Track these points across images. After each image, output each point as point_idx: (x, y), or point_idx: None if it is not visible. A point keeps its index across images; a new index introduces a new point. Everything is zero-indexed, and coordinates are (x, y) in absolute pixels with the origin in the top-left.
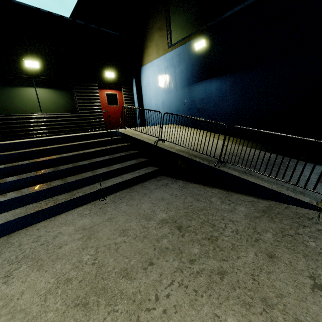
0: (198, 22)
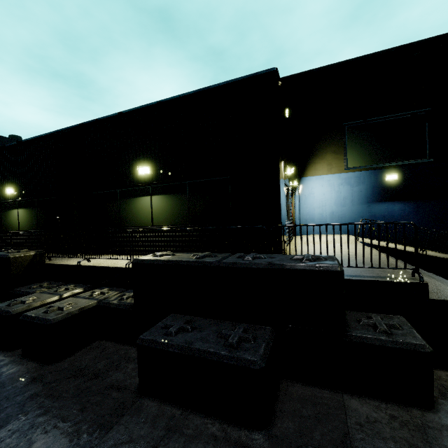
0: (379, 159)
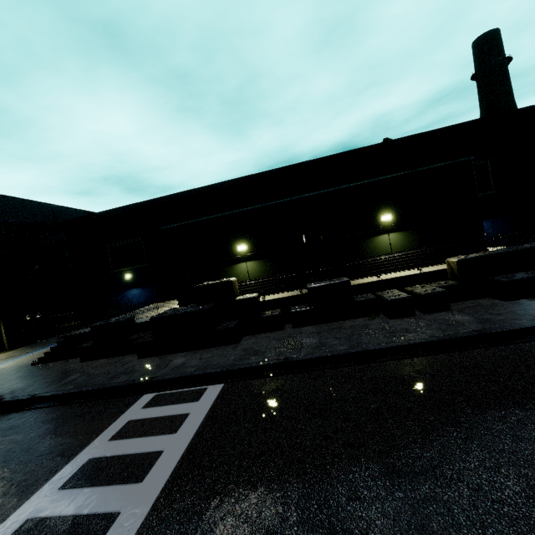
0: None
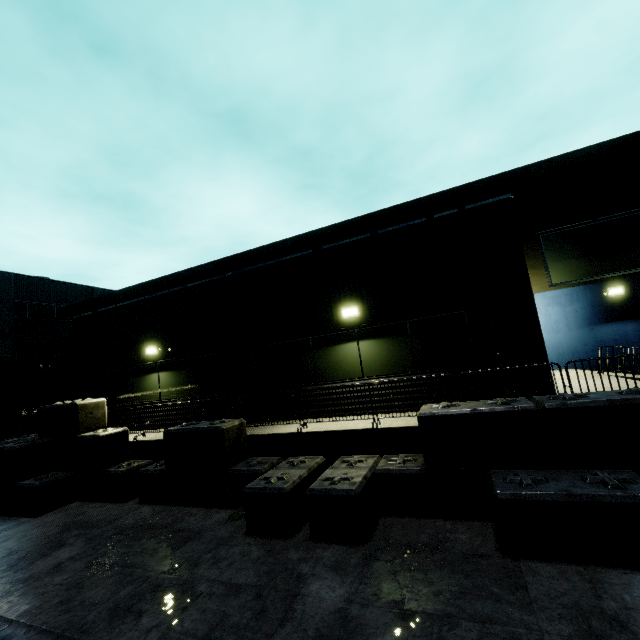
0: (591, 270)
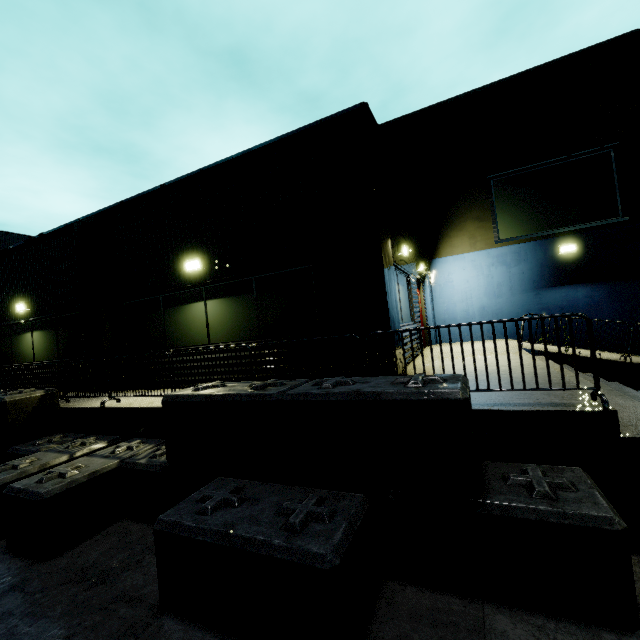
0: (546, 223)
